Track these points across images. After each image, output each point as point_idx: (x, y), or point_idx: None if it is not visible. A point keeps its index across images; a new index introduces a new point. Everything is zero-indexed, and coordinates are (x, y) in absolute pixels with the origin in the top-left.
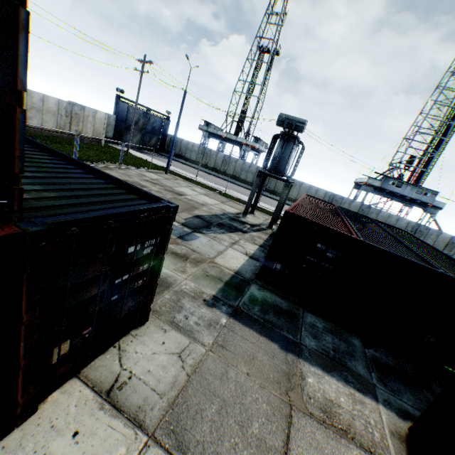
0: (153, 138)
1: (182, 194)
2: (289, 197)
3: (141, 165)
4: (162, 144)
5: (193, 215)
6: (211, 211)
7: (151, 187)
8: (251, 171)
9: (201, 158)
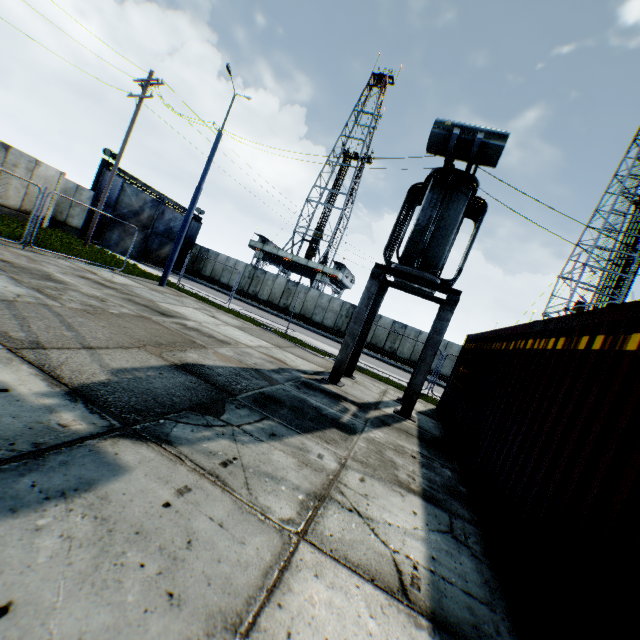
0: (168, 245)
1: (174, 315)
2: (398, 355)
3: (108, 264)
4: (183, 258)
5: (173, 360)
6: (244, 359)
7: (84, 287)
8: (332, 309)
9: (248, 284)
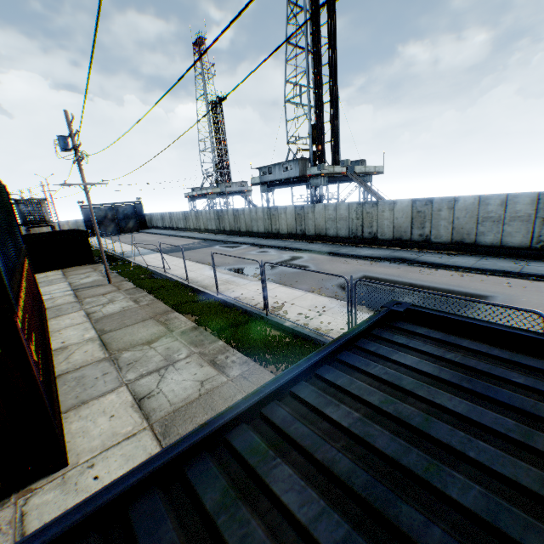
0: (131, 222)
1: None
2: (201, 229)
3: None
4: (143, 223)
5: None
6: None
7: None
8: (181, 218)
9: (163, 222)
